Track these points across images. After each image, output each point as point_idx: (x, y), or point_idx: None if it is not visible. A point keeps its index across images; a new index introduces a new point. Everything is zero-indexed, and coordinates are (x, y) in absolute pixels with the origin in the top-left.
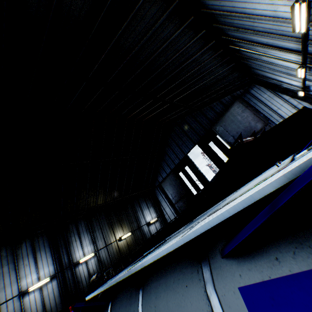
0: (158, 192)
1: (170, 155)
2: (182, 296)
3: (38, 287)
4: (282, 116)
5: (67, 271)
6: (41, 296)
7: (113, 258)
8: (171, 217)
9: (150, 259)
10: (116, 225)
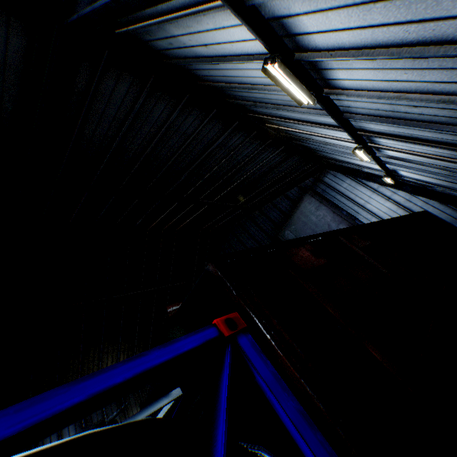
0: None
1: None
2: None
3: None
4: (375, 213)
5: None
6: None
7: None
8: None
9: None
10: (135, 411)
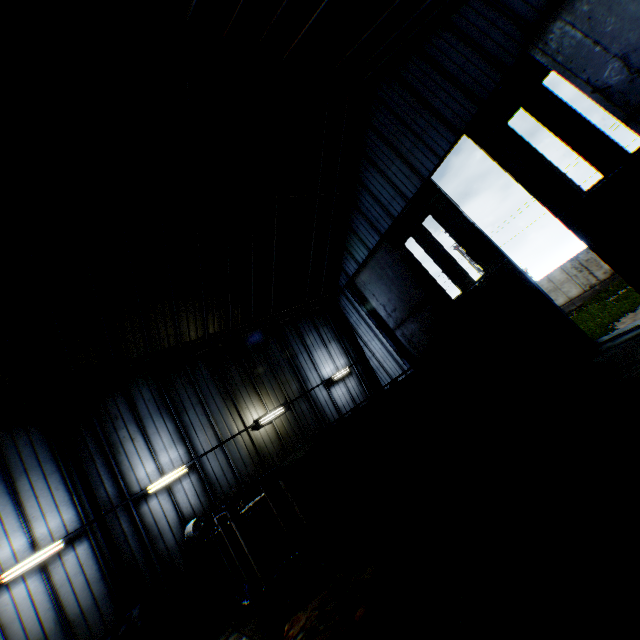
0: (348, 304)
1: (378, 191)
2: None
3: (34, 567)
4: None
5: (117, 518)
6: (47, 586)
7: (243, 472)
8: (385, 363)
9: None
10: (243, 392)
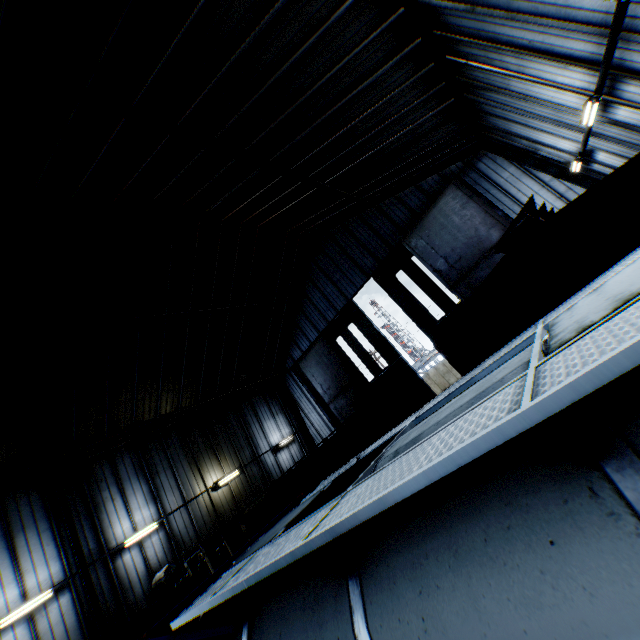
0: (293, 382)
1: (317, 302)
2: (539, 576)
3: (23, 616)
4: None
5: (96, 570)
6: (32, 634)
7: (203, 529)
8: (322, 431)
9: (419, 480)
10: (206, 457)
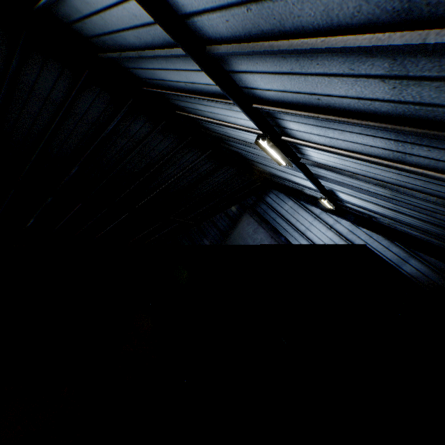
0: None
1: None
2: None
3: None
4: (315, 243)
5: None
6: None
7: None
8: None
9: None
10: None
